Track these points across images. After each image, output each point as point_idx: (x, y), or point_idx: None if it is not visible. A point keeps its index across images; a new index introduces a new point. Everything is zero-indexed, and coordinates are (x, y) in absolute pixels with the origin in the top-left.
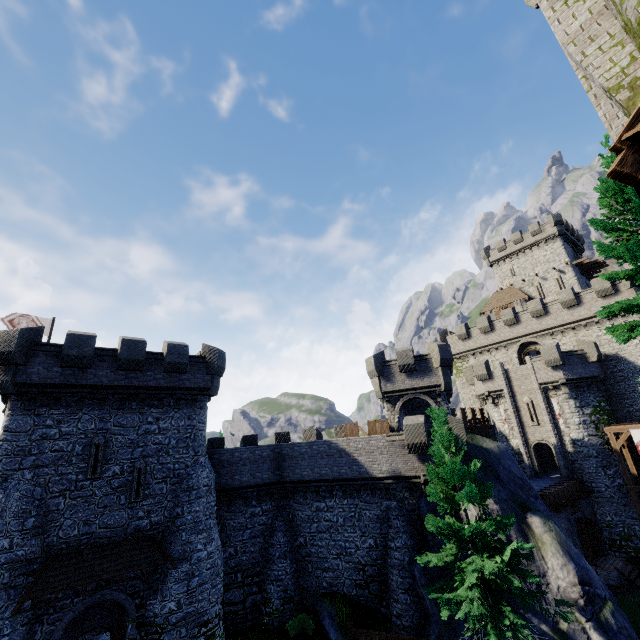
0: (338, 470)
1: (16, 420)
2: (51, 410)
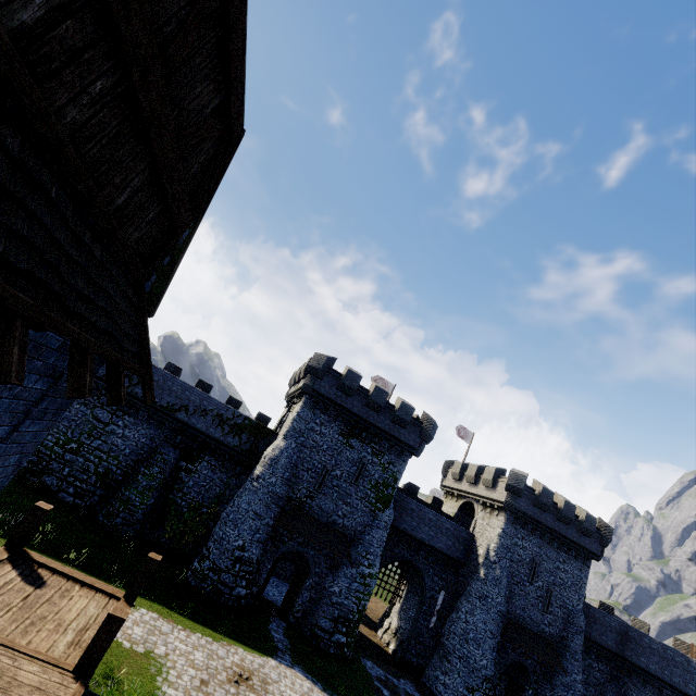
0: (694, 689)
1: (508, 527)
2: (521, 528)
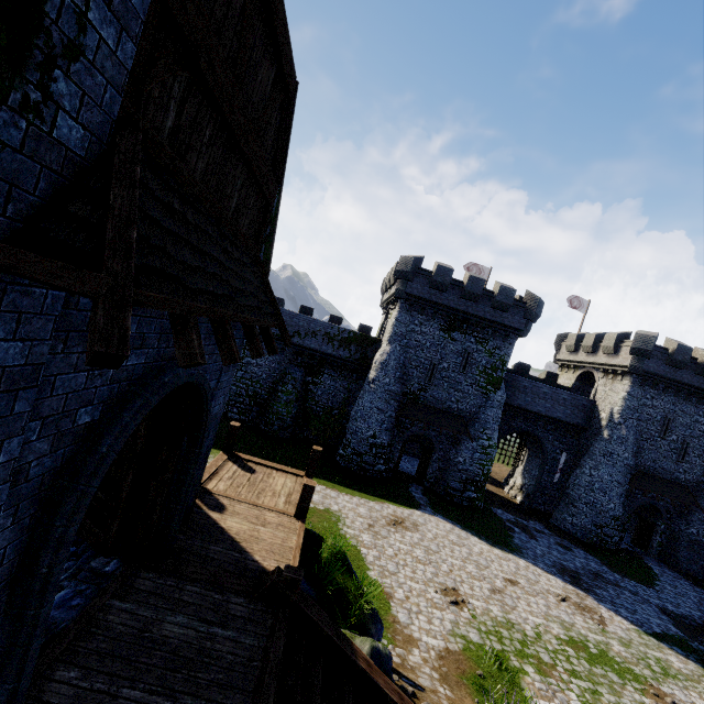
0: None
1: (634, 390)
2: (650, 389)
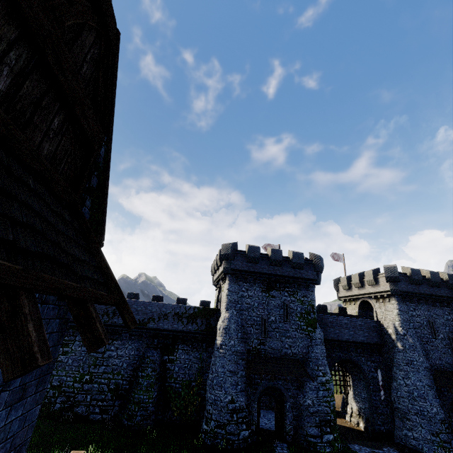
0: None
1: (401, 306)
2: (409, 303)
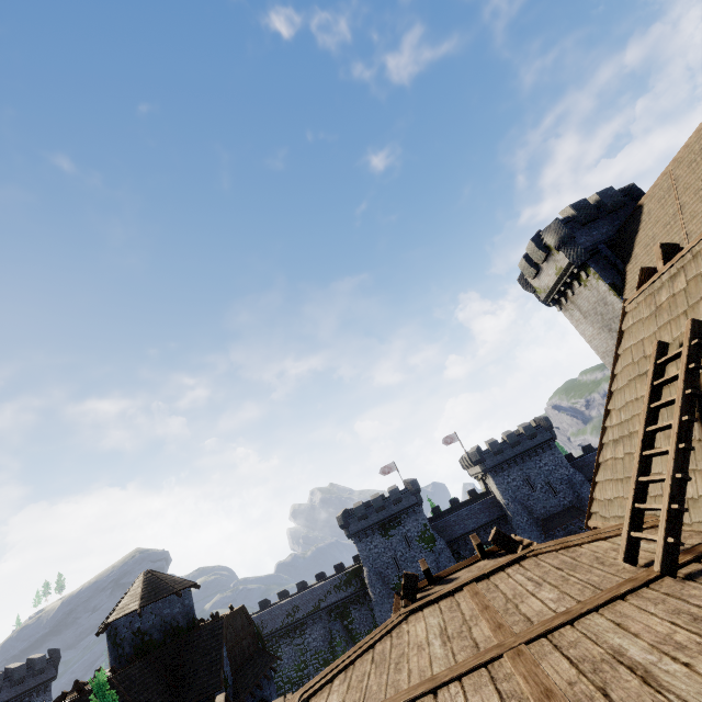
0: None
1: (496, 480)
2: (502, 473)
